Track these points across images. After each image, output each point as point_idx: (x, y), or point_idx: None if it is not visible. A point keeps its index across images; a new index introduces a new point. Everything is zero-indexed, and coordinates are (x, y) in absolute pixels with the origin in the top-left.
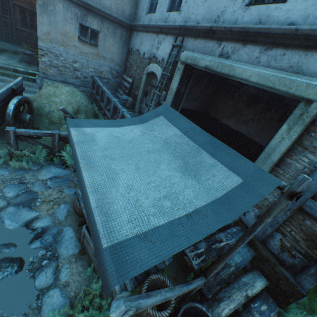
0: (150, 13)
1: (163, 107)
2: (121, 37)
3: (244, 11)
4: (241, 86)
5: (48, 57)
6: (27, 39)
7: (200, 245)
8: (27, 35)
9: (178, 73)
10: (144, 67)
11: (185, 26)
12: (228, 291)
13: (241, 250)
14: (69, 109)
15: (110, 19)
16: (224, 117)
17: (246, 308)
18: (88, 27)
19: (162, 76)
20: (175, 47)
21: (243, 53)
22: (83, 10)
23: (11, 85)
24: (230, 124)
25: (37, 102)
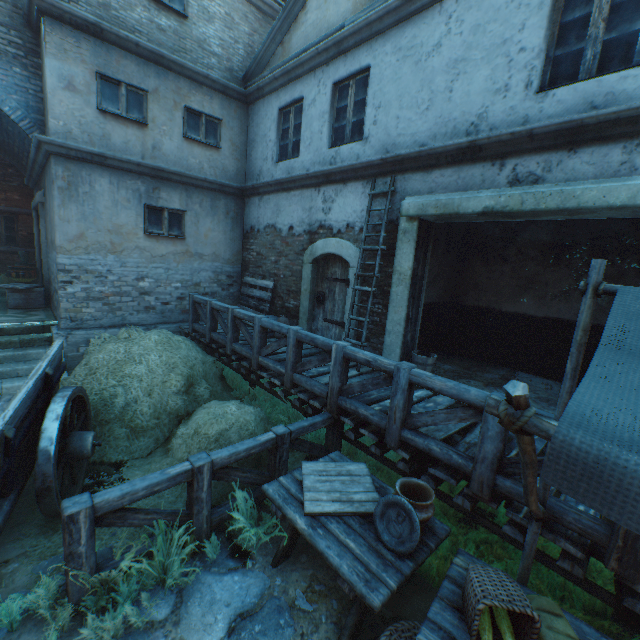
0: (285, 160)
1: (636, 296)
2: (227, 212)
3: (540, 101)
4: (514, 235)
5: (81, 283)
6: (1, 265)
7: None
8: (0, 257)
9: (406, 239)
10: (299, 251)
11: (399, 157)
12: None
13: None
14: (173, 382)
15: (203, 186)
16: (502, 298)
17: None
18: (163, 209)
19: (362, 254)
20: (376, 197)
21: (578, 163)
22: (150, 181)
23: (42, 367)
24: (522, 308)
25: (88, 390)
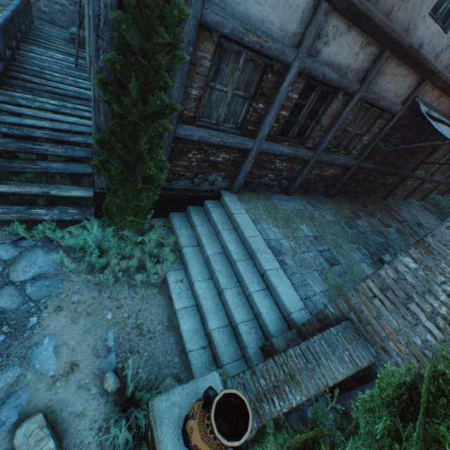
0: None
1: None
2: None
3: None
4: None
5: None
6: None
7: (4, 139)
8: None
9: None
10: None
11: None
12: (25, 184)
13: (74, 165)
14: None
15: None
16: None
17: (49, 206)
18: None
19: None
20: None
21: None
22: None
23: None
24: None
25: None
